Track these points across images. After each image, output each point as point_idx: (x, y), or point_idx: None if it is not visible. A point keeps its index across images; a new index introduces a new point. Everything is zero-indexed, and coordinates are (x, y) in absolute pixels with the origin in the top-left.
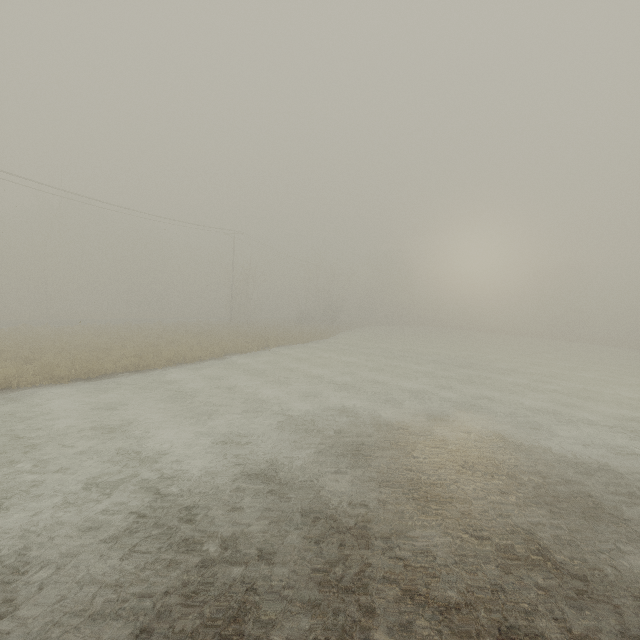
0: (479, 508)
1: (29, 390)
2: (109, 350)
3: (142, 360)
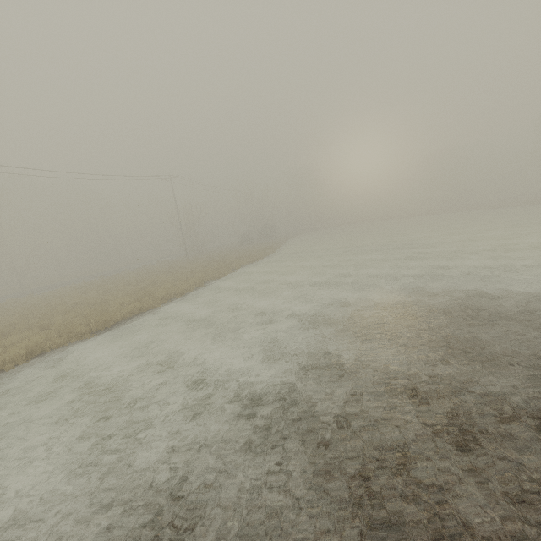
0: (504, 347)
1: (62, 350)
2: (105, 302)
3: (142, 303)
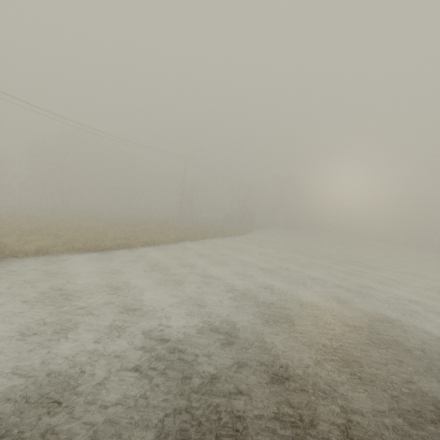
0: (384, 373)
1: (59, 256)
2: (105, 232)
3: (128, 241)
